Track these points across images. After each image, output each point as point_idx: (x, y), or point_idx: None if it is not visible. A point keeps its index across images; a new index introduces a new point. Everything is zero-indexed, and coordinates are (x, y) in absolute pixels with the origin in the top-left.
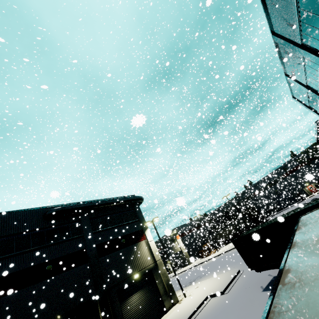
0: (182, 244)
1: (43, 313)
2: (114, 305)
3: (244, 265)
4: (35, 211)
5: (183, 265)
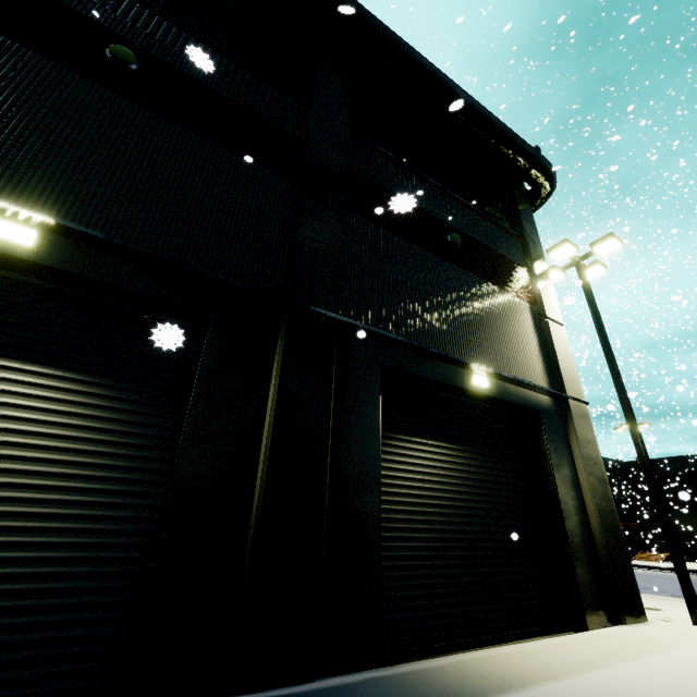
0: None
1: None
2: (352, 407)
3: None
4: None
5: None
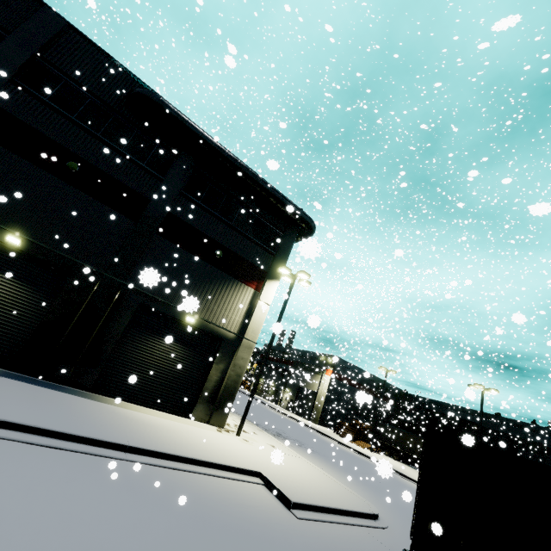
0: (326, 387)
1: (11, 212)
2: (118, 315)
3: (400, 523)
4: (123, 76)
5: (302, 413)
